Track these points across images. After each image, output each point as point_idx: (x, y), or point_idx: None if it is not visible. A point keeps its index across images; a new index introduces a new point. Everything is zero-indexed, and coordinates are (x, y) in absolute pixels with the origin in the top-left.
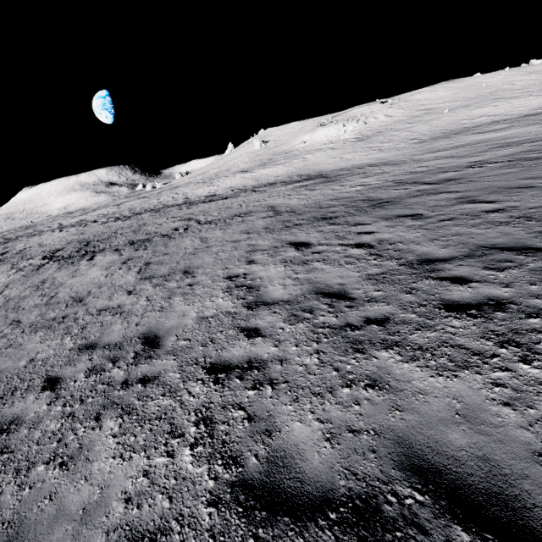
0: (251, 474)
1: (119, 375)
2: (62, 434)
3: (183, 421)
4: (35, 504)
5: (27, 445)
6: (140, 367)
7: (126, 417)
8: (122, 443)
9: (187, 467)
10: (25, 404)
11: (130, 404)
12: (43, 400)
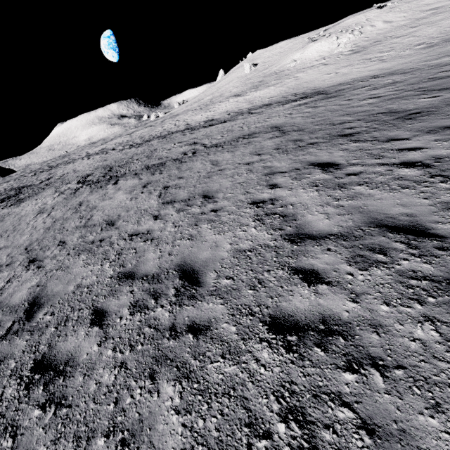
0: None
1: (165, 317)
2: (117, 393)
3: (262, 408)
4: None
5: (83, 399)
6: (184, 309)
7: (185, 382)
8: (189, 427)
9: None
10: (77, 340)
11: (186, 363)
12: (93, 338)
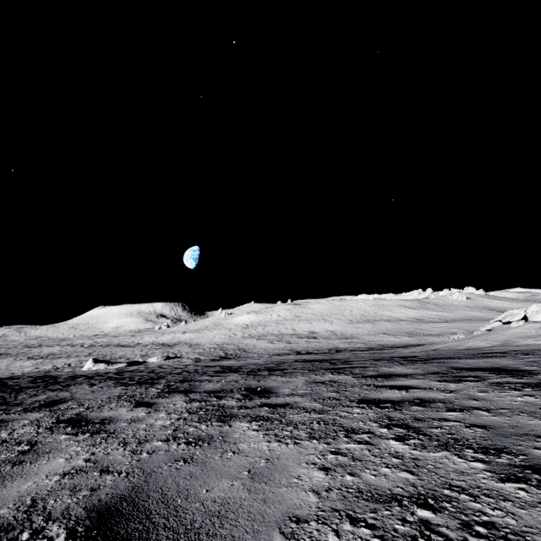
0: None
1: None
2: None
3: None
4: None
5: None
6: None
7: None
8: None
9: None
10: None
11: None
12: None
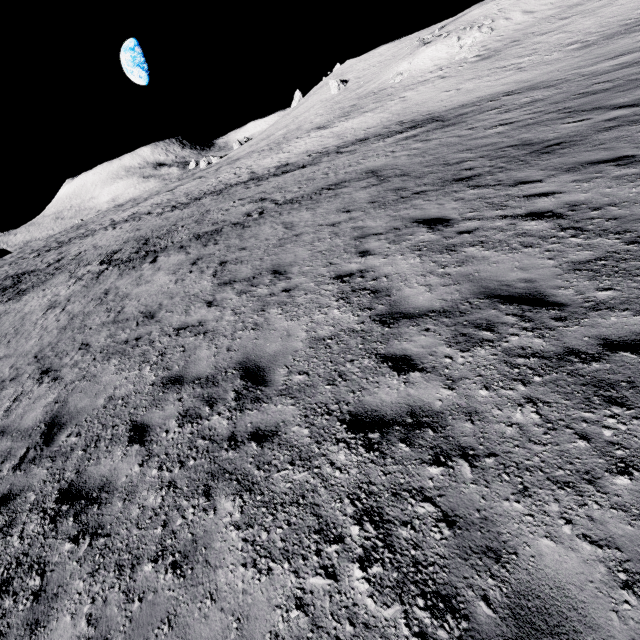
0: (489, 639)
1: (222, 426)
2: (165, 515)
3: (334, 512)
4: (151, 630)
5: (125, 526)
6: (247, 414)
7: (247, 495)
8: (250, 541)
9: (365, 604)
10: (113, 462)
11: (248, 474)
12: (133, 457)
